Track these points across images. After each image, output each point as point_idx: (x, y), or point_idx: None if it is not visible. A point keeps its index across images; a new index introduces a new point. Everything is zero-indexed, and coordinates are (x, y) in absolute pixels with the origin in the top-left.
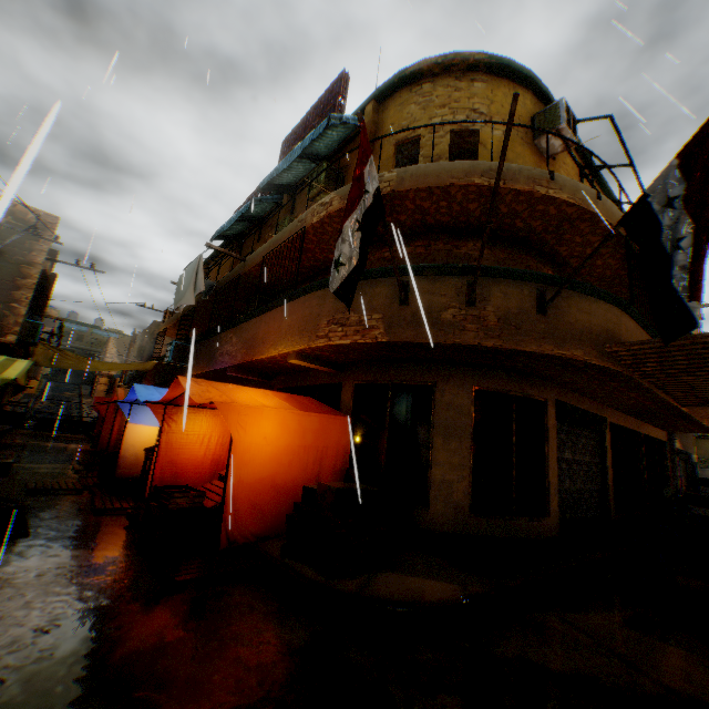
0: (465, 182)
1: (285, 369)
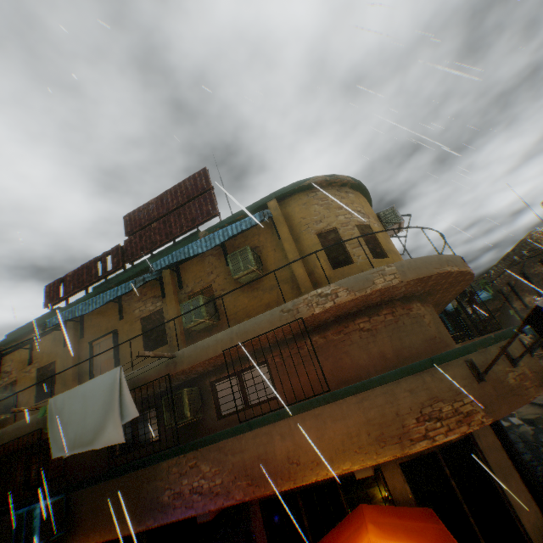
0: (443, 270)
1: None
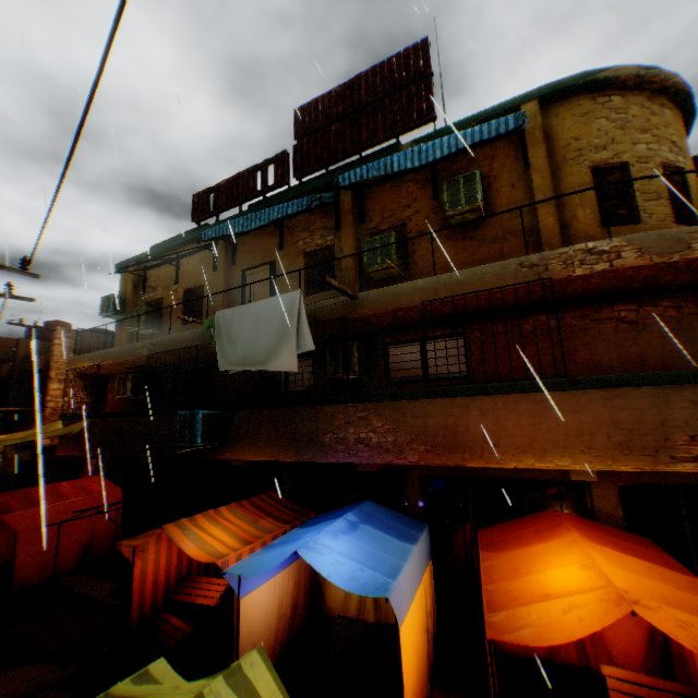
0: None
1: None
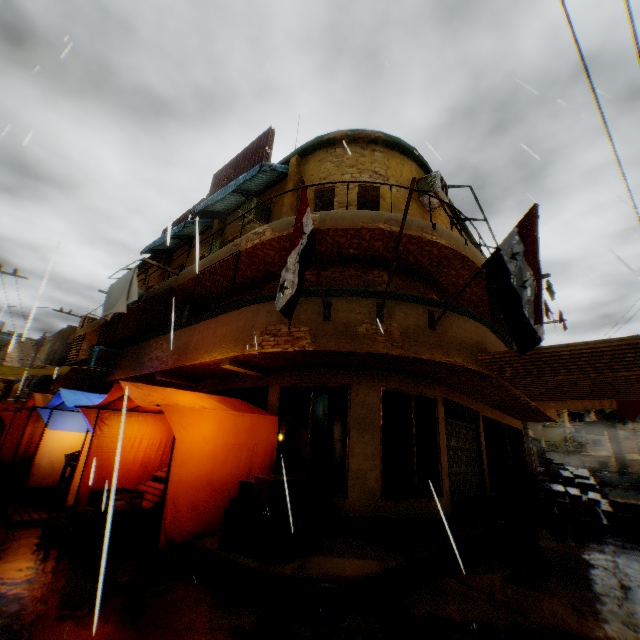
0: (373, 226)
1: (214, 373)
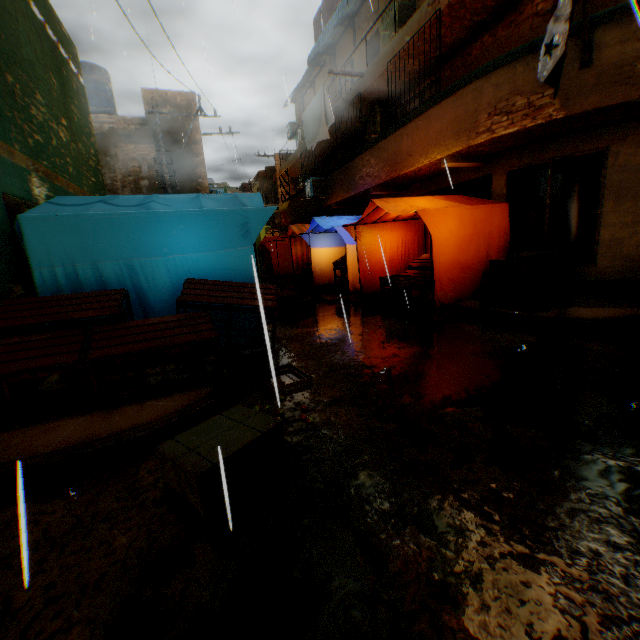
0: None
1: (424, 176)
